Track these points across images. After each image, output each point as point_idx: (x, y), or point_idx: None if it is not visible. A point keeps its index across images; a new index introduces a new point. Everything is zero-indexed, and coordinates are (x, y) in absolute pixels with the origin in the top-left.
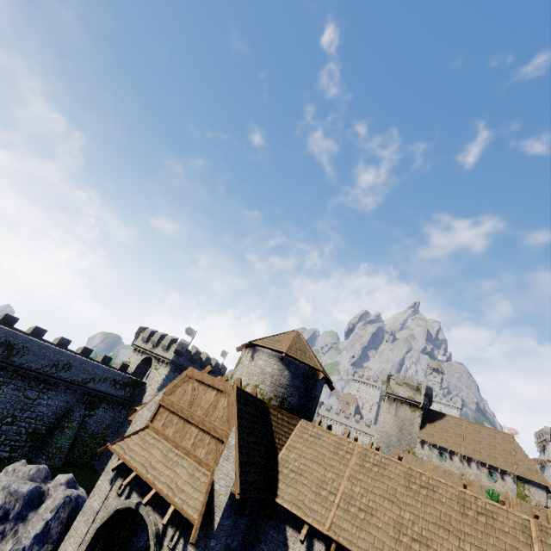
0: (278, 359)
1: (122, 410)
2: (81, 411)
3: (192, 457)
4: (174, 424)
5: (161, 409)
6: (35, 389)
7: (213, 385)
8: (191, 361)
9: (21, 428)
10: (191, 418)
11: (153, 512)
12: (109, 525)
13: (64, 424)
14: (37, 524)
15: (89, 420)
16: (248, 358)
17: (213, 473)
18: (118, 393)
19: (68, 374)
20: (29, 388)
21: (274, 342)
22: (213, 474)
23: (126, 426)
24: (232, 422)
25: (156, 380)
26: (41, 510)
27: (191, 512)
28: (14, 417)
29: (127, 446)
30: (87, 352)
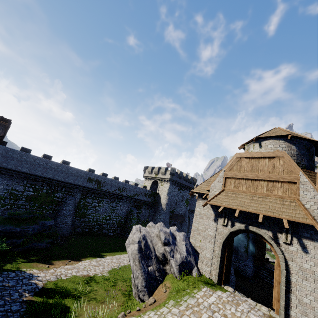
0: (284, 141)
1: (152, 208)
2: (135, 211)
3: (272, 196)
4: (243, 184)
5: (227, 179)
6: (114, 202)
7: (263, 156)
8: (179, 177)
9: (114, 221)
10: (257, 177)
11: (259, 229)
12: (227, 241)
13: (130, 217)
14: (182, 246)
15: (139, 215)
16: (256, 148)
17: (298, 200)
18: (148, 200)
19: (125, 193)
20: (111, 202)
21: (272, 133)
22: (299, 200)
23: (157, 215)
24: (296, 170)
25: (164, 191)
26: (178, 241)
27: (303, 220)
28: (109, 216)
29: (219, 200)
30: (127, 182)
